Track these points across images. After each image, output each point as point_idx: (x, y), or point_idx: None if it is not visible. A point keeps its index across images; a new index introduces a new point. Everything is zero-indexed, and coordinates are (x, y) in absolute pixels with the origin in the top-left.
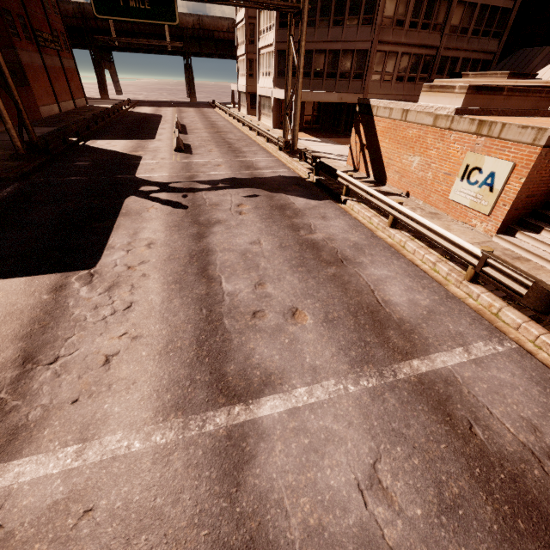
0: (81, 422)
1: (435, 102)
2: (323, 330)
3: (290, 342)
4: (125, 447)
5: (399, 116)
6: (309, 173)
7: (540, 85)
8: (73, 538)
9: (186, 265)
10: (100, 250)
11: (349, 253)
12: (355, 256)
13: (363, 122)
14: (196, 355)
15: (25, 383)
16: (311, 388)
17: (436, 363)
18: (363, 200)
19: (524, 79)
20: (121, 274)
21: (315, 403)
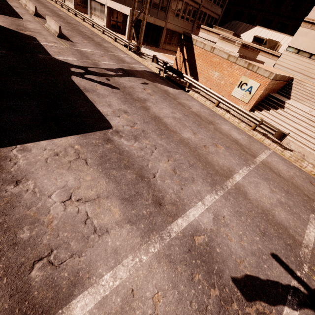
0: (192, 195)
1: (225, 46)
2: (229, 151)
3: (224, 156)
4: (214, 198)
5: (209, 49)
6: (160, 71)
7: (246, 44)
8: (227, 224)
9: (157, 125)
10: (102, 116)
11: (211, 119)
12: (214, 120)
13: (186, 46)
14: (202, 165)
15: (154, 187)
16: (242, 170)
17: (261, 158)
18: (196, 91)
19: (237, 37)
20: (132, 131)
21: (246, 174)
